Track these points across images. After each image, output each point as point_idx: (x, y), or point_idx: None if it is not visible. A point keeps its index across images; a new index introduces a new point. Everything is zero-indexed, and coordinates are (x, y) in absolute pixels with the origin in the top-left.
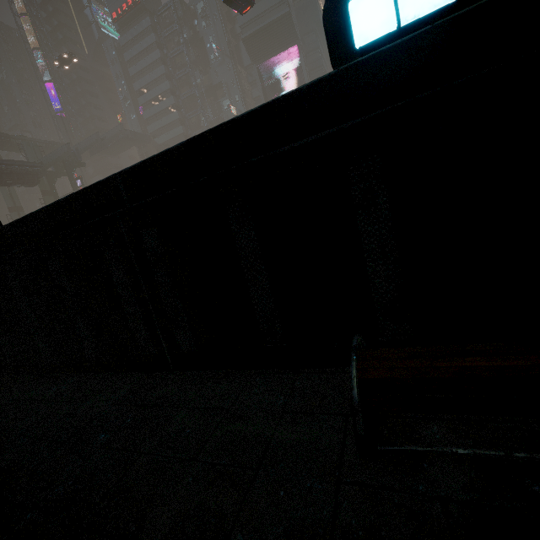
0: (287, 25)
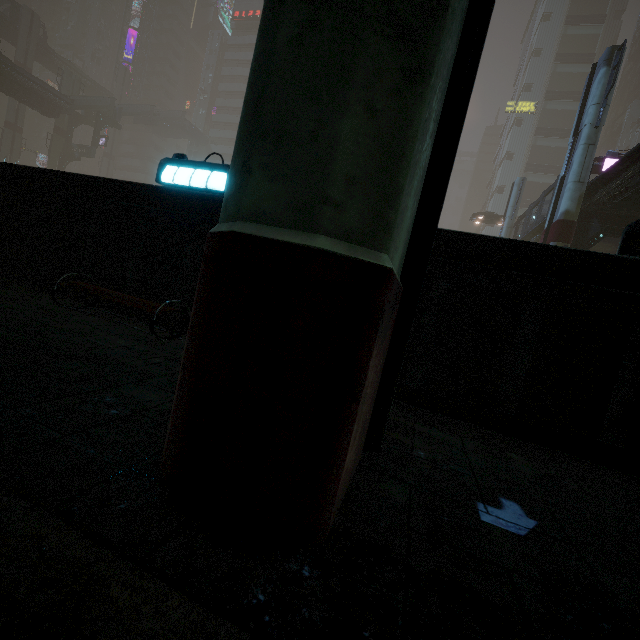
0: None
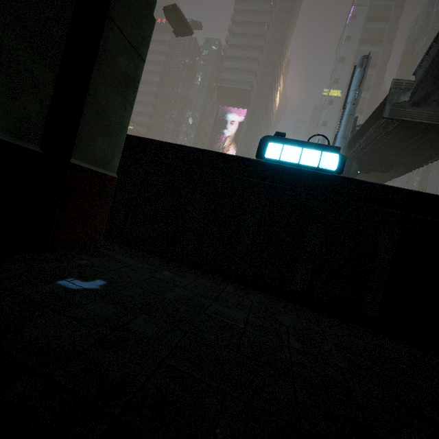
0: (246, 96)
